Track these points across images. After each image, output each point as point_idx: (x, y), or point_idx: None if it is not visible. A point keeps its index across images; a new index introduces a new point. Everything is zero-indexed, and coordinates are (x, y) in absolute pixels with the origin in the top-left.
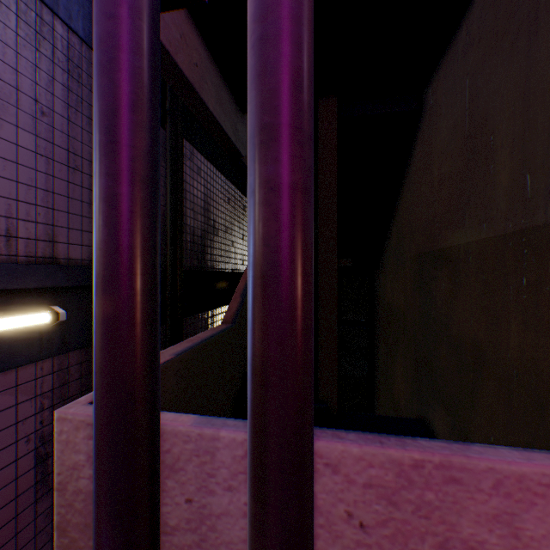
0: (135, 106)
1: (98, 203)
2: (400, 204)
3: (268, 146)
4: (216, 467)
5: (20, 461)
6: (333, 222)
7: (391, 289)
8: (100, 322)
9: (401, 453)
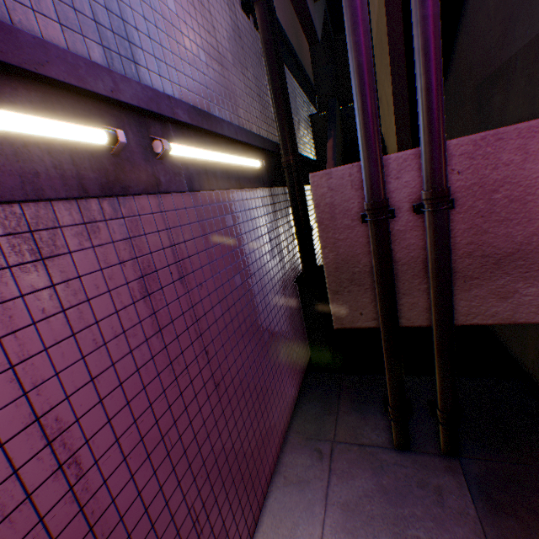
0: (364, 4)
1: (356, 48)
2: (456, 50)
3: (425, 2)
4: (389, 172)
5: (265, 235)
6: (402, 77)
7: (450, 136)
8: (362, 94)
9: (475, 136)
